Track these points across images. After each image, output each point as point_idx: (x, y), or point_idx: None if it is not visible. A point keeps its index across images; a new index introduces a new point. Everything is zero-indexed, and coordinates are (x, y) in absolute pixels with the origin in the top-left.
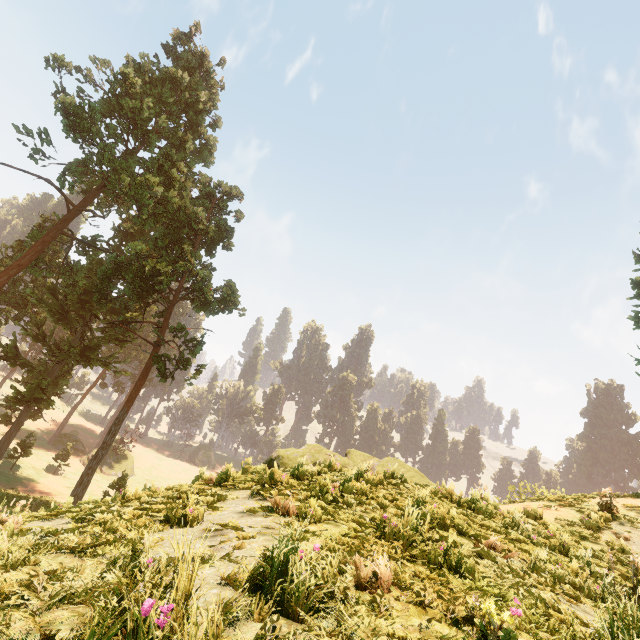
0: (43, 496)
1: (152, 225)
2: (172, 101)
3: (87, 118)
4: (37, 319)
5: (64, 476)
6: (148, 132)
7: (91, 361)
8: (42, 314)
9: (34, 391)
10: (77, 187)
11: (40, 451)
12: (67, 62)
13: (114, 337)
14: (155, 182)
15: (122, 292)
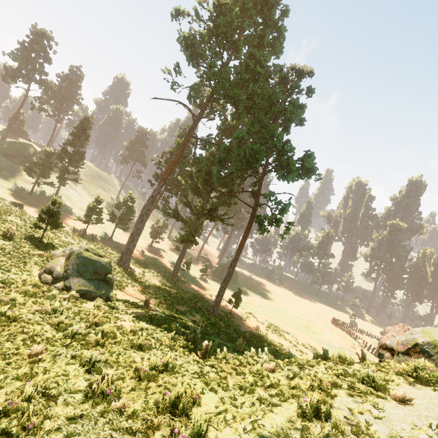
0: (199, 294)
1: (245, 117)
2: (251, 5)
3: (199, 44)
4: (184, 193)
5: (205, 281)
6: (236, 41)
7: (214, 218)
8: (186, 190)
9: (188, 236)
10: (197, 102)
11: (192, 264)
12: (182, 10)
13: (224, 202)
14: (246, 79)
15: (229, 171)
